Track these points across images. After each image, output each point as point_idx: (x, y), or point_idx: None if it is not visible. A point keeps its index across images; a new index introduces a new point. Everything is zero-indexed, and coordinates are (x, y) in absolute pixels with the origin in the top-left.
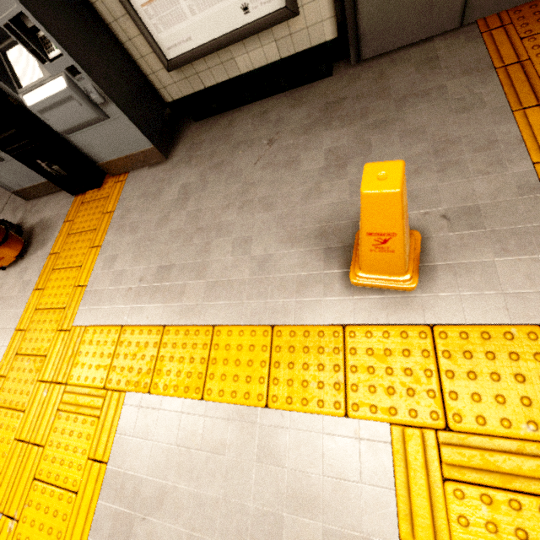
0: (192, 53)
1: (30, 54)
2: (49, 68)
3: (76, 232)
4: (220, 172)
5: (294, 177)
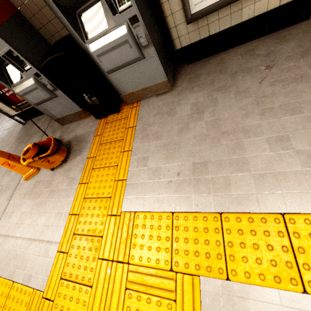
0: (213, 6)
1: (107, 7)
2: (116, 19)
3: (106, 142)
4: (226, 92)
5: (310, 87)
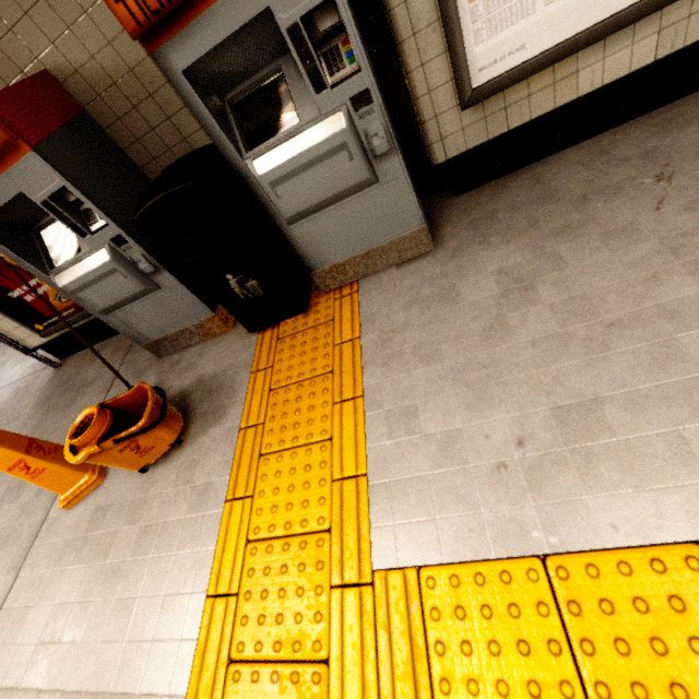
0: (520, 70)
1: (305, 78)
2: (322, 101)
3: (287, 383)
4: (578, 237)
5: None
